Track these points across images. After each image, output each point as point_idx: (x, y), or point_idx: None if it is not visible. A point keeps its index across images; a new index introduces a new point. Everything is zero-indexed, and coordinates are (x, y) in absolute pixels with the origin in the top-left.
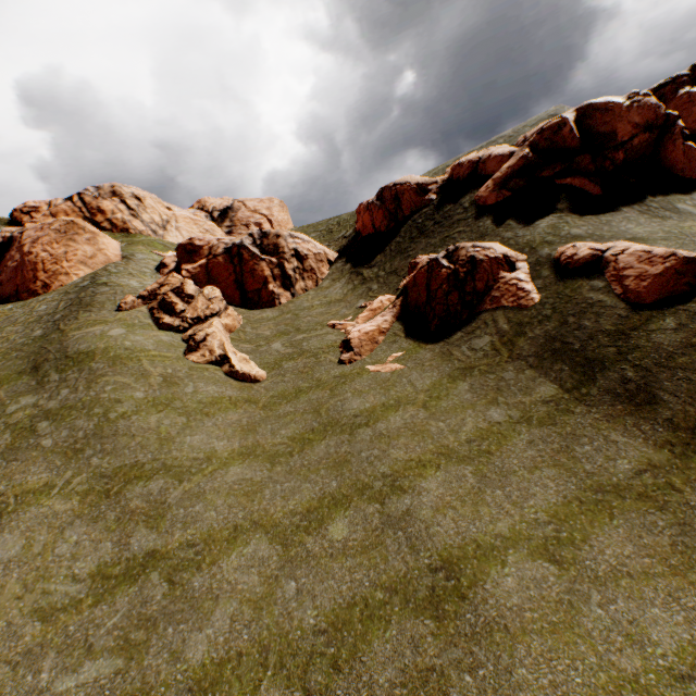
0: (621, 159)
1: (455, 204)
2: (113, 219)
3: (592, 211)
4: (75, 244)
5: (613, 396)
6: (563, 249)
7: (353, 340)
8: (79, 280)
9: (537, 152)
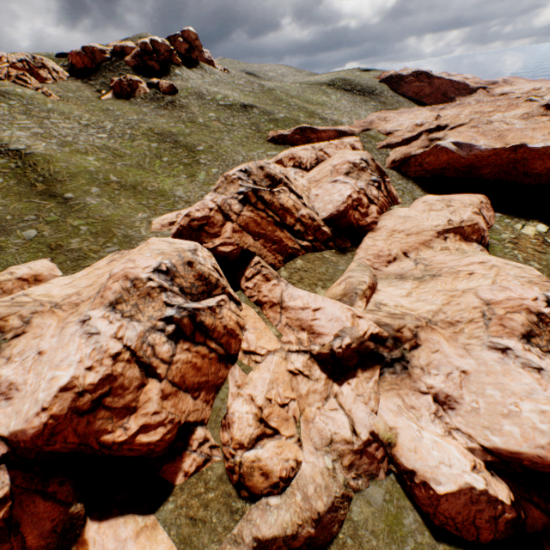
0: (164, 59)
1: (120, 62)
2: None
3: (159, 73)
4: None
5: (163, 106)
6: (152, 81)
7: (104, 100)
8: None
9: (142, 51)
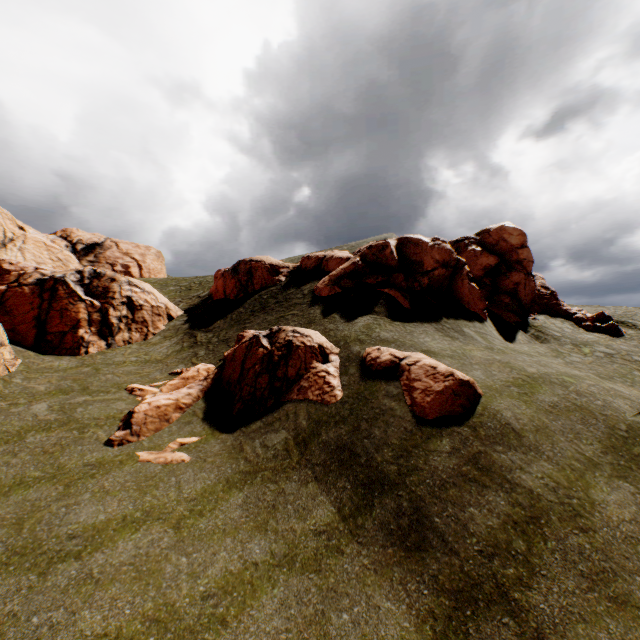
0: (426, 283)
1: (297, 289)
2: None
3: (401, 320)
4: None
5: (387, 533)
6: (370, 350)
7: (138, 415)
8: None
9: (367, 262)
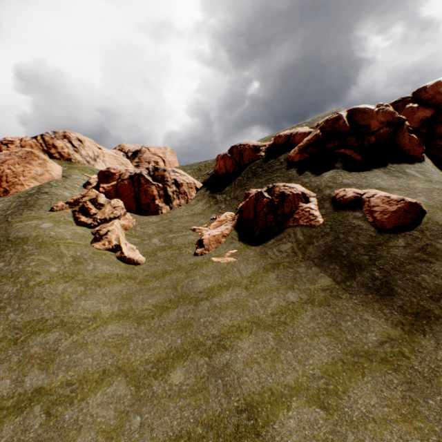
0: (373, 140)
1: (275, 159)
2: (62, 152)
3: (356, 170)
4: (31, 166)
5: (366, 288)
6: (338, 191)
7: (205, 240)
8: (30, 189)
9: (324, 133)
